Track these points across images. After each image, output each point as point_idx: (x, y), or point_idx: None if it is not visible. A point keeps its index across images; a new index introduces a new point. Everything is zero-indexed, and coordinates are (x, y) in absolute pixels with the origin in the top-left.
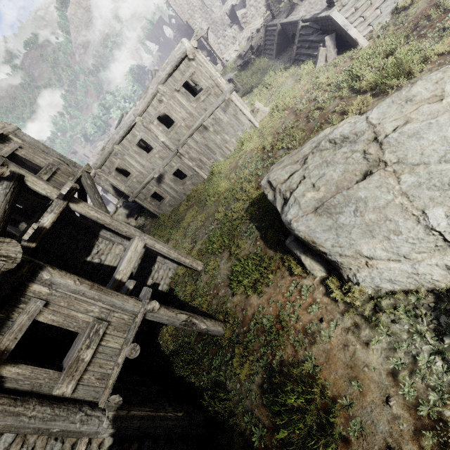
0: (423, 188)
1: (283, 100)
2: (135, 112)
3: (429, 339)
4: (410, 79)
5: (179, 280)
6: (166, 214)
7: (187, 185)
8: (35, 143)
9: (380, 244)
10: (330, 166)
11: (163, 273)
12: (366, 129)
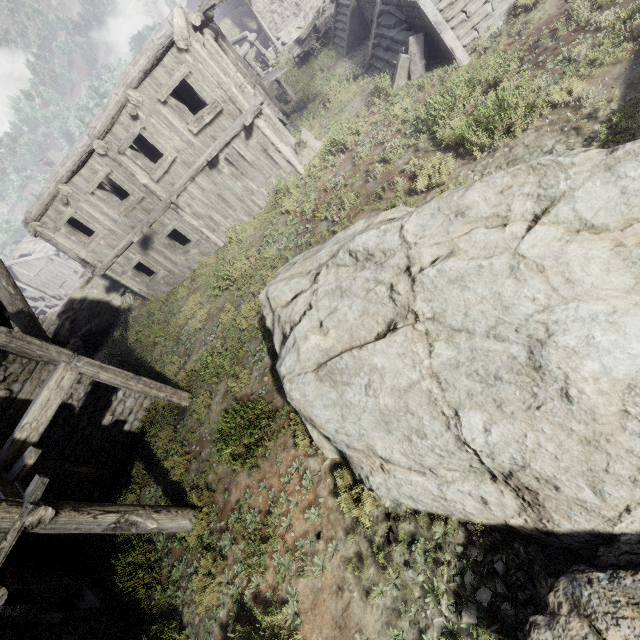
0: (462, 372)
1: (340, 134)
2: (90, 132)
3: (444, 608)
4: (510, 140)
5: (157, 417)
6: (159, 297)
7: (192, 255)
8: None
9: (399, 444)
10: (345, 298)
11: (133, 403)
12: (398, 247)
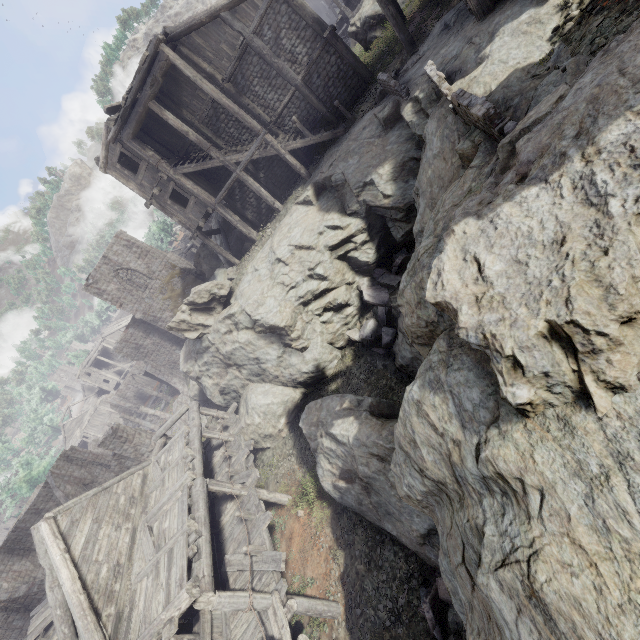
0: None
1: None
2: None
3: None
4: None
5: None
6: None
7: None
8: None
9: None
10: None
11: None
12: None
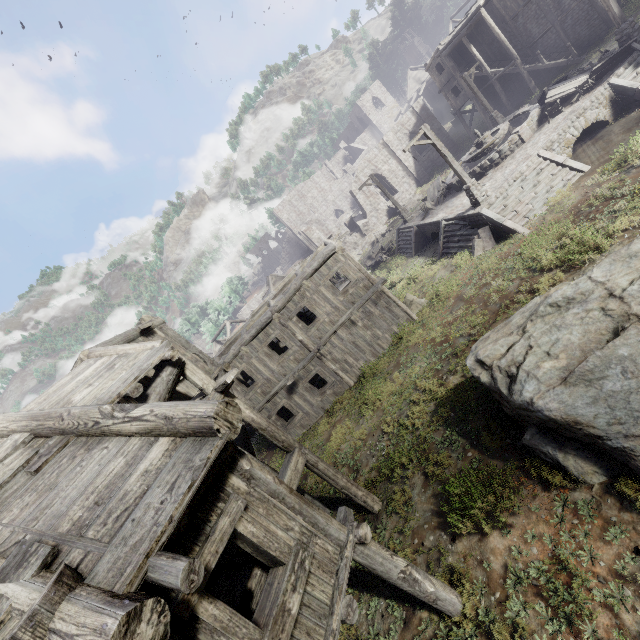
0: None
1: (443, 289)
2: (273, 309)
3: None
4: (602, 253)
5: None
6: (296, 438)
7: (327, 396)
8: (177, 337)
9: None
10: (562, 330)
11: None
12: (594, 287)
